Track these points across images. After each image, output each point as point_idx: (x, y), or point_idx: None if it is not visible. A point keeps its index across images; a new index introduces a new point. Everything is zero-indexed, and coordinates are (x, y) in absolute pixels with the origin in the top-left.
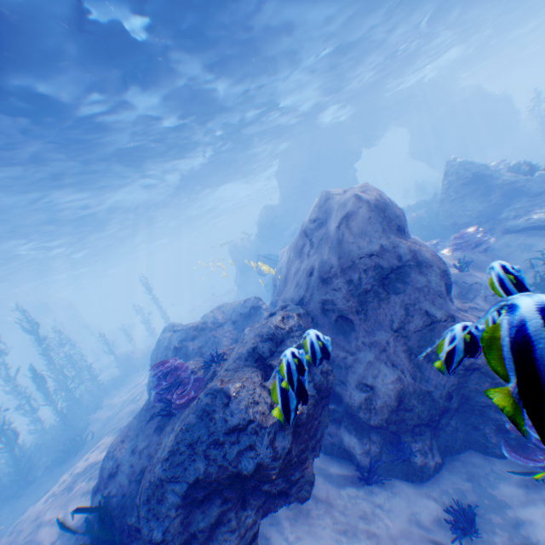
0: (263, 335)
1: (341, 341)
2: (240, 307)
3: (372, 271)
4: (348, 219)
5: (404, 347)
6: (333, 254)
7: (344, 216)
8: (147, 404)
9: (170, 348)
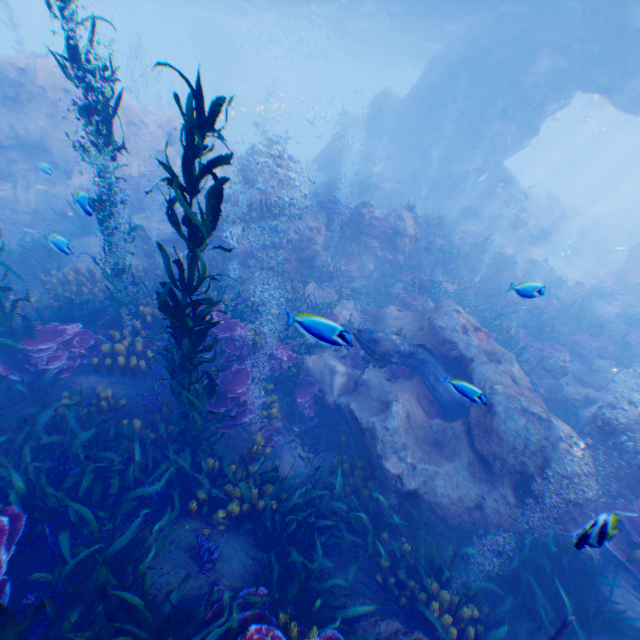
0: None
1: None
2: None
3: None
4: None
5: None
6: None
7: None
8: None
9: None
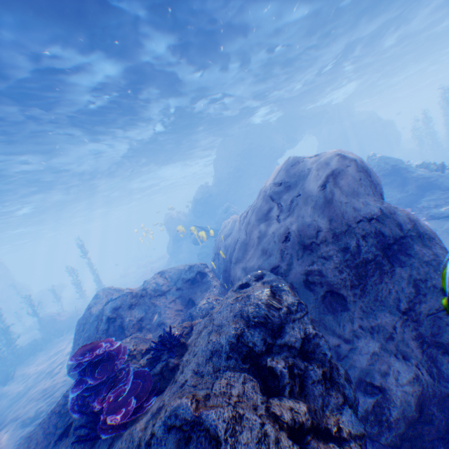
0: (250, 316)
1: (332, 324)
2: (185, 274)
3: (373, 238)
4: (337, 178)
5: (416, 335)
6: (321, 216)
7: (331, 175)
8: (62, 405)
9: (102, 319)
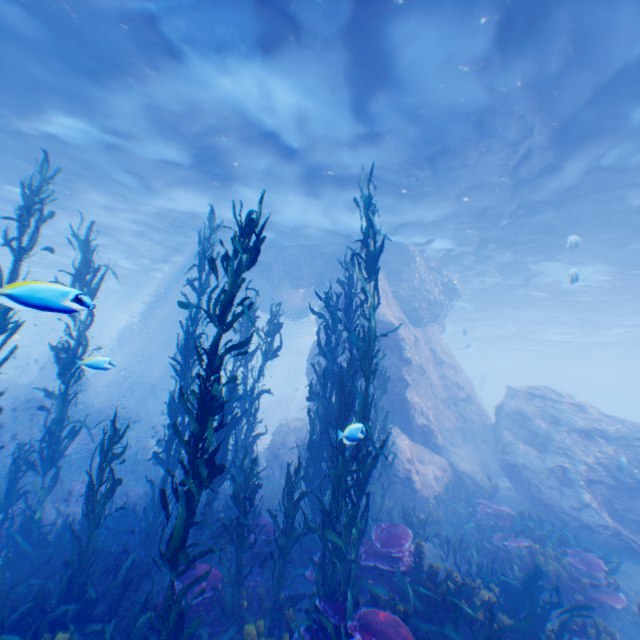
0: None
1: None
2: None
3: None
4: None
5: None
6: None
7: None
8: None
9: None
